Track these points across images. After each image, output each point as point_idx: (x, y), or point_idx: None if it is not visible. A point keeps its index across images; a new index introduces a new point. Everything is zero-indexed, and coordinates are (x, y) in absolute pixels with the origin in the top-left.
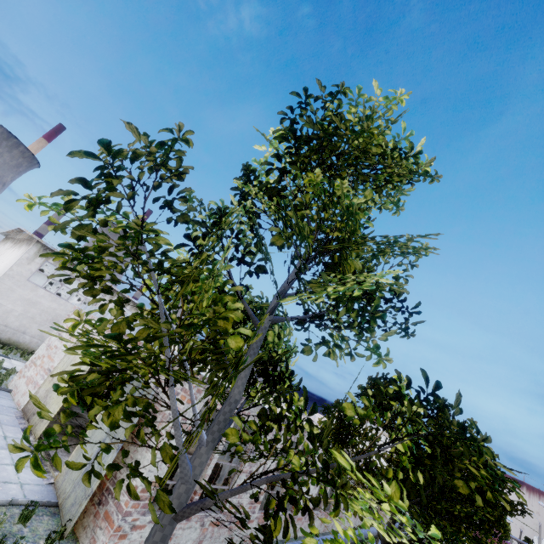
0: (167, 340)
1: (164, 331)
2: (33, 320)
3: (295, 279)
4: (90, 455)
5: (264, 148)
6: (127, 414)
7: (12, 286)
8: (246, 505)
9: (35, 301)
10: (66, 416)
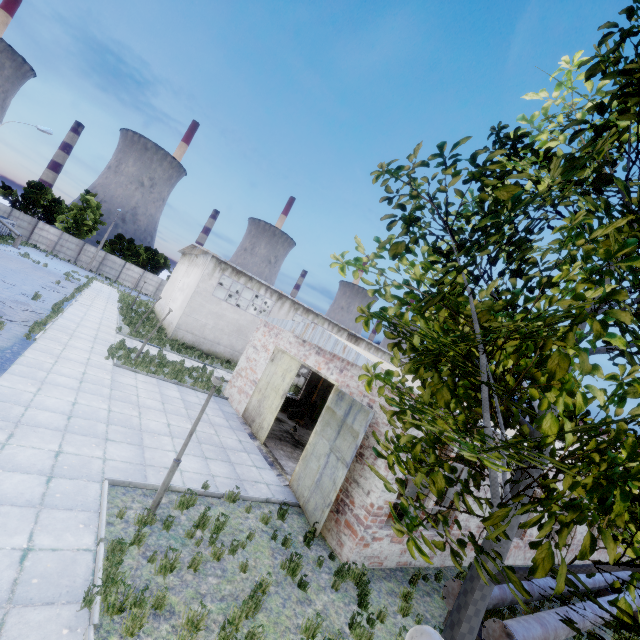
0: (487, 403)
1: (485, 393)
2: (223, 331)
3: (637, 300)
4: (318, 466)
5: (544, 94)
6: (449, 481)
7: (202, 302)
8: (473, 528)
9: (221, 314)
10: (400, 486)
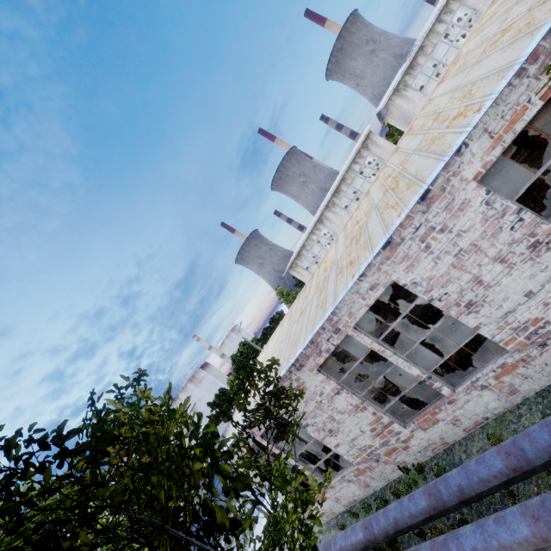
0: None
1: None
2: None
3: None
4: None
5: None
6: None
7: None
8: (373, 441)
9: None
10: None
